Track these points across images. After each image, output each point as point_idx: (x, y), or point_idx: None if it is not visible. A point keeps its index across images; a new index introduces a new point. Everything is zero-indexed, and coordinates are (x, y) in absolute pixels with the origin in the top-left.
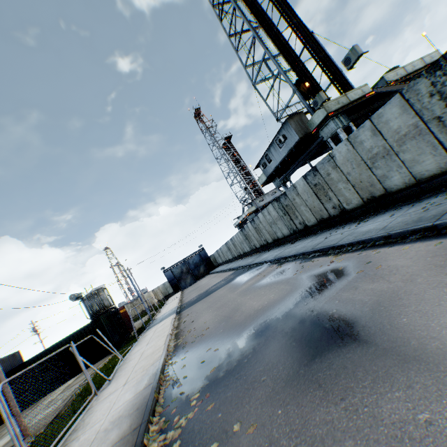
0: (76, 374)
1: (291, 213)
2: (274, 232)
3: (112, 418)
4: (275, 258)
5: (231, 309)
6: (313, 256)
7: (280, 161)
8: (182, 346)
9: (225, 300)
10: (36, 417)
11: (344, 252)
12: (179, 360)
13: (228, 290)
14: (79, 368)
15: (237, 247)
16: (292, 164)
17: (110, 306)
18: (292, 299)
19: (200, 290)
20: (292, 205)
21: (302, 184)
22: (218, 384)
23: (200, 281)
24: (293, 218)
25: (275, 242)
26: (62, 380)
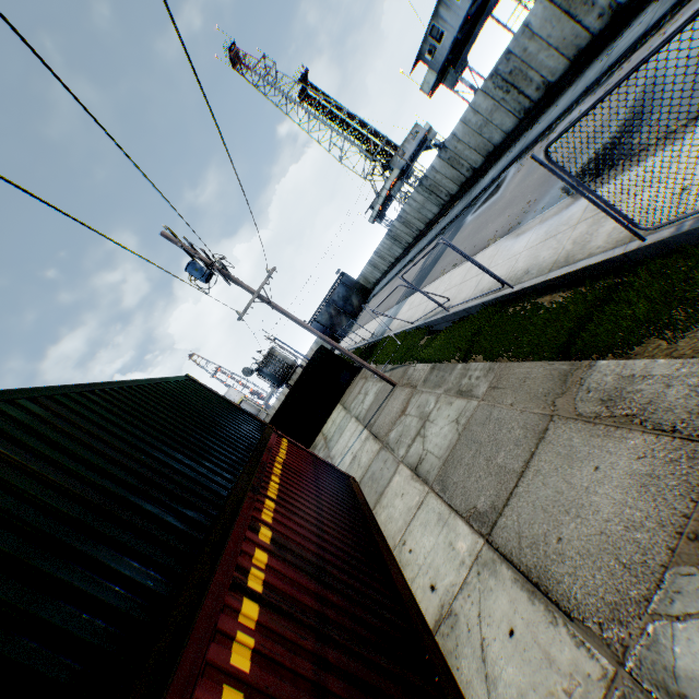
0: (332, 411)
1: (520, 81)
2: (486, 142)
3: (540, 236)
4: (525, 147)
5: (539, 179)
6: (609, 75)
7: (460, 26)
8: (514, 228)
9: (502, 206)
10: (360, 410)
11: (671, 18)
12: (538, 214)
13: (478, 219)
14: (332, 404)
15: (411, 224)
16: (472, 29)
17: (294, 363)
18: (652, 71)
19: (402, 287)
20: (522, 65)
21: (539, 11)
22: (656, 116)
23: (364, 312)
24: (524, 89)
25: (490, 157)
26: (321, 422)
